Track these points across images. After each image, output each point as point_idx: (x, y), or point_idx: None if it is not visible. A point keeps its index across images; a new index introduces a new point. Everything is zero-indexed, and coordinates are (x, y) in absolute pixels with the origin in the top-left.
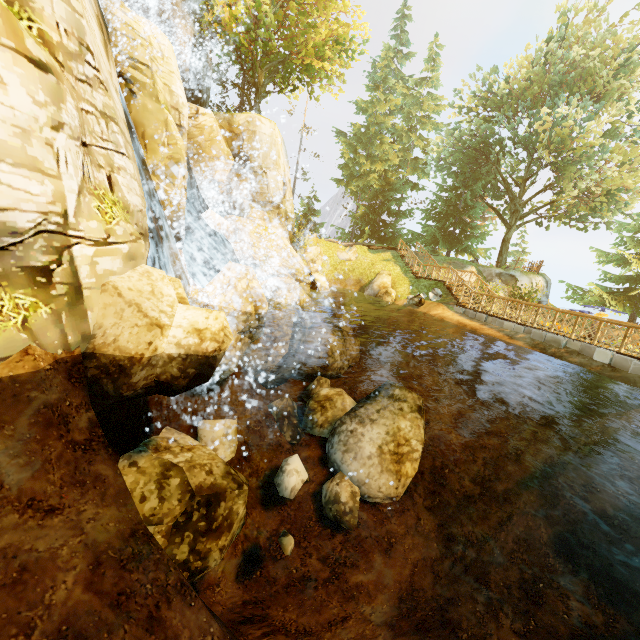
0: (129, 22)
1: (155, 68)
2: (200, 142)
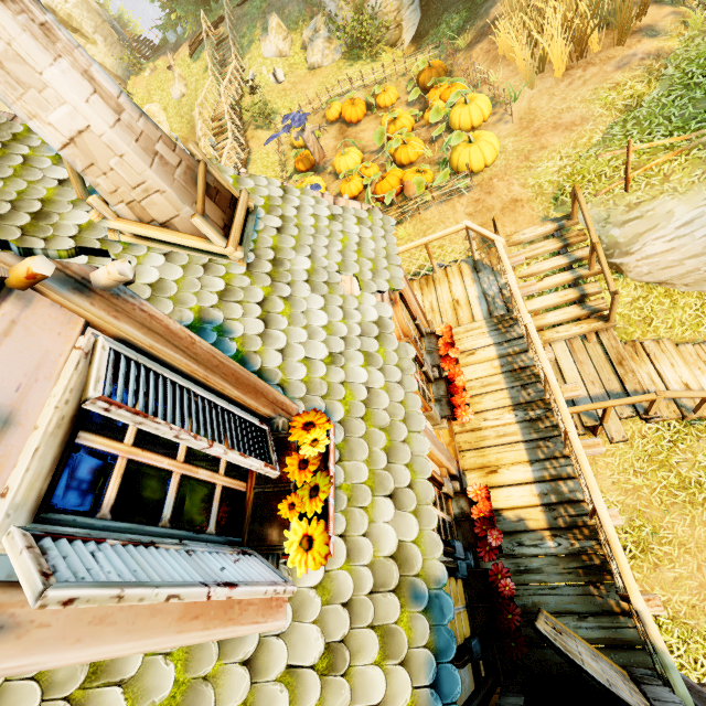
0: None
1: None
2: None
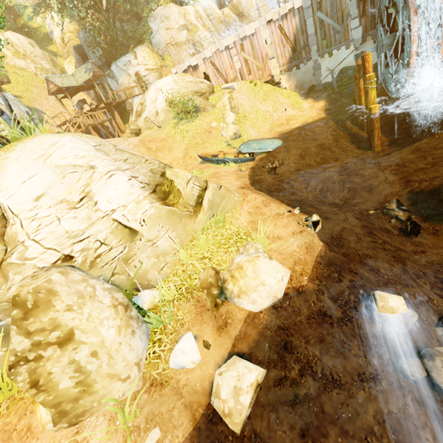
0: (204, 6)
1: (212, 12)
2: (228, 21)
